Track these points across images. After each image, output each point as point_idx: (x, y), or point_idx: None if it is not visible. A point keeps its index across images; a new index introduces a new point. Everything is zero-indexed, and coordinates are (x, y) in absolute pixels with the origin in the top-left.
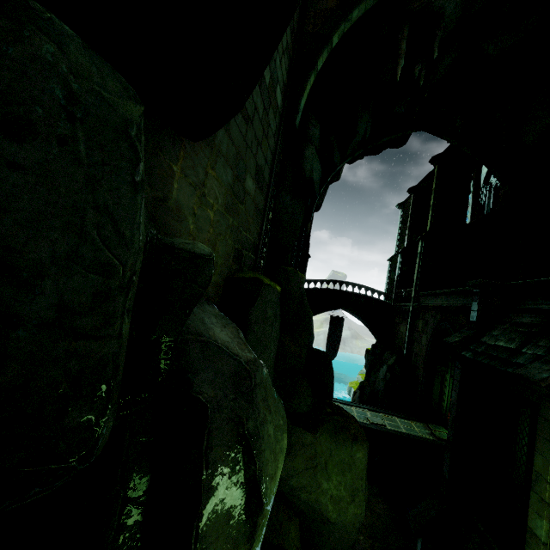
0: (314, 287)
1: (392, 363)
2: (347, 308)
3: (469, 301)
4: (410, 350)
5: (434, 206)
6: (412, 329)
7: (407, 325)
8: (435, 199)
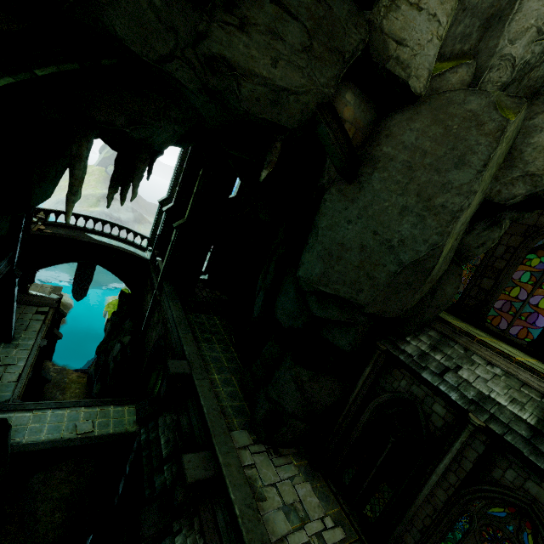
0: (48, 234)
1: (126, 344)
2: (96, 261)
3: (179, 345)
4: (147, 329)
5: (196, 196)
6: (152, 312)
7: (149, 305)
8: (198, 189)
